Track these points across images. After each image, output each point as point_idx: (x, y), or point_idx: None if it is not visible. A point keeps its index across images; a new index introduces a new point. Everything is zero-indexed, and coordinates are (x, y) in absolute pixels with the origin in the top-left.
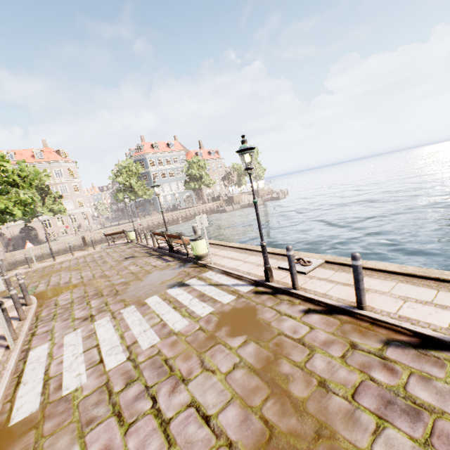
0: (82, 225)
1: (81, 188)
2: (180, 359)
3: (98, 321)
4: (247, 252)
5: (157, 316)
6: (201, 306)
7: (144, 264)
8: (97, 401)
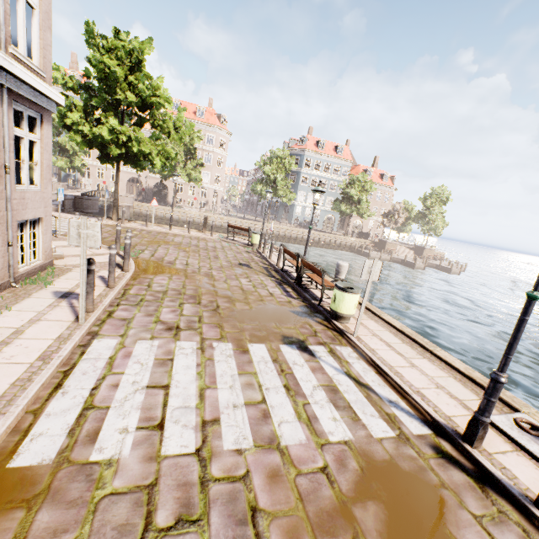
0: (209, 203)
1: (224, 164)
2: (279, 531)
3: (182, 343)
4: (415, 345)
5: (258, 387)
6: (330, 413)
7: (259, 284)
8: (124, 522)
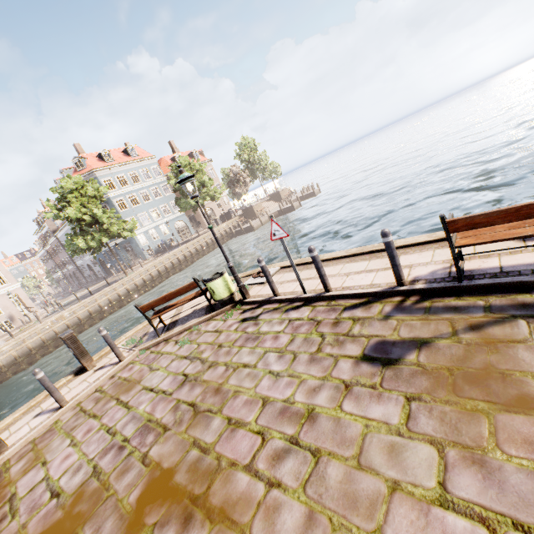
0: (15, 316)
1: None
2: None
3: None
4: None
5: None
6: None
7: None
8: None
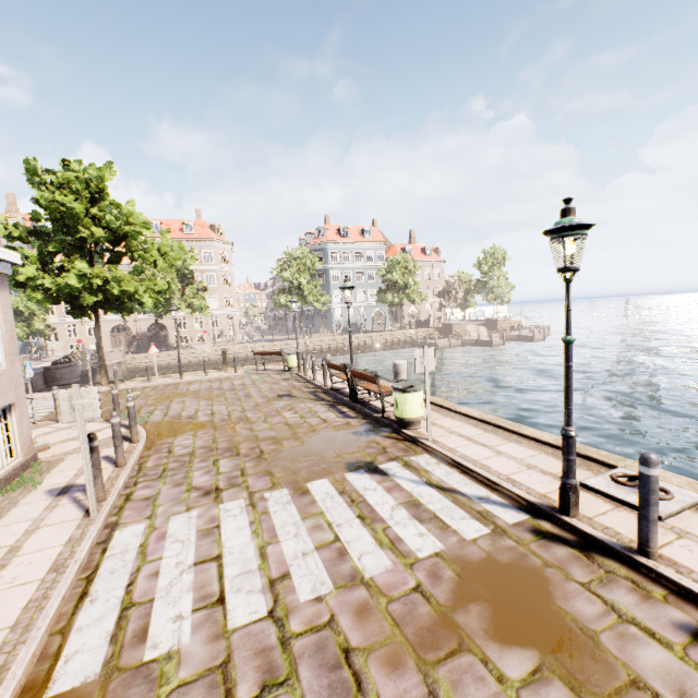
0: (225, 333)
1: (232, 281)
2: (378, 662)
3: (226, 504)
4: (499, 431)
5: (327, 527)
6: (415, 529)
7: (307, 413)
8: None
